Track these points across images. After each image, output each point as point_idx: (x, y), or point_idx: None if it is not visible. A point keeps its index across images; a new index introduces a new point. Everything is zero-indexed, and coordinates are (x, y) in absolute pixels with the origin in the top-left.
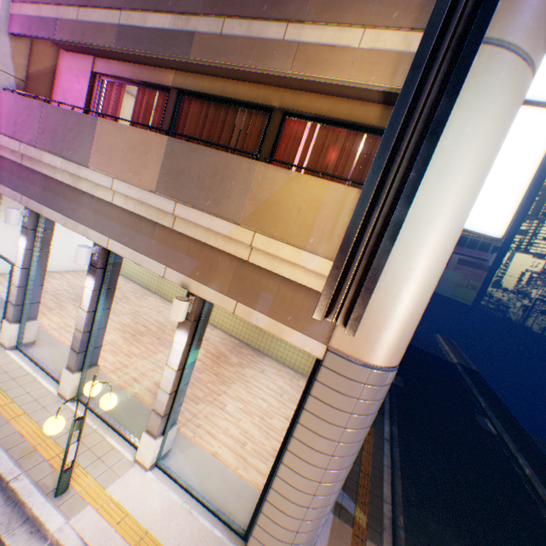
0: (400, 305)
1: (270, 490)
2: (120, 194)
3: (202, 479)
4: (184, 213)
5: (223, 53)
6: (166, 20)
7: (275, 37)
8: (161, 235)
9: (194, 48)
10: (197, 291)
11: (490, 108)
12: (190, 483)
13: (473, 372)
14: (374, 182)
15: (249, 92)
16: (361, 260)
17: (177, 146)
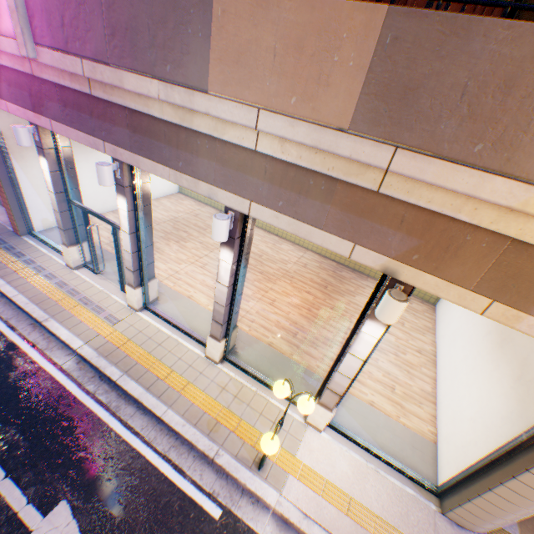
0: None
1: (499, 485)
2: (269, 136)
3: (371, 434)
4: (412, 168)
5: None
6: None
7: None
8: (345, 198)
9: None
10: (411, 280)
11: None
12: (364, 441)
13: None
14: None
15: None
16: None
17: (408, 26)
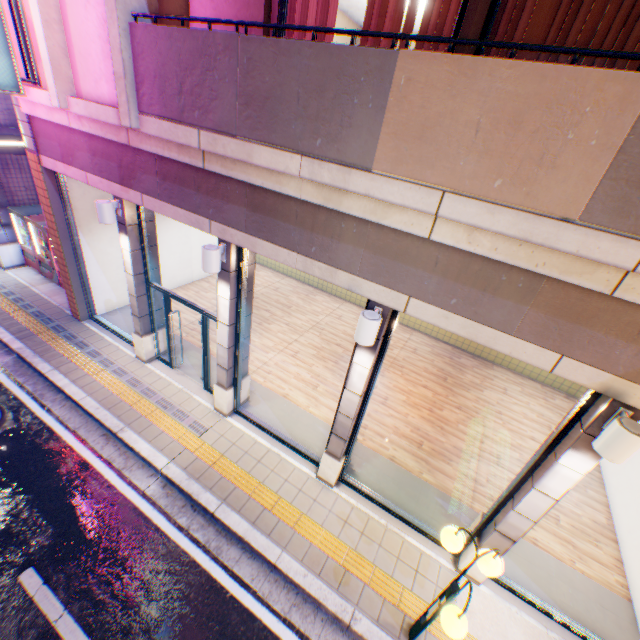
0: None
1: None
2: (451, 223)
3: (542, 586)
4: None
5: None
6: None
7: None
8: (553, 299)
9: None
10: None
11: None
12: (538, 599)
13: None
14: None
15: None
16: None
17: None
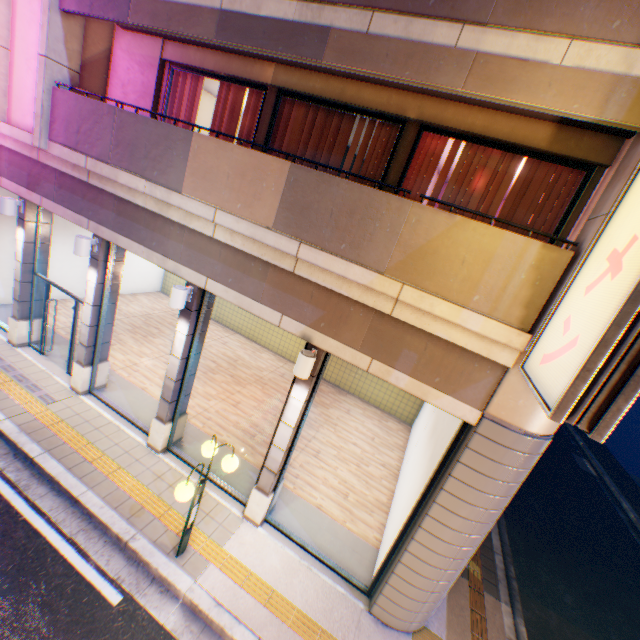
0: None
1: (405, 552)
2: (223, 228)
3: (313, 533)
4: (311, 256)
5: (369, 58)
6: (289, 8)
7: (443, 43)
8: (275, 277)
9: (329, 49)
10: (321, 344)
11: None
12: (303, 539)
13: None
14: None
15: (376, 98)
16: (618, 364)
17: (302, 174)
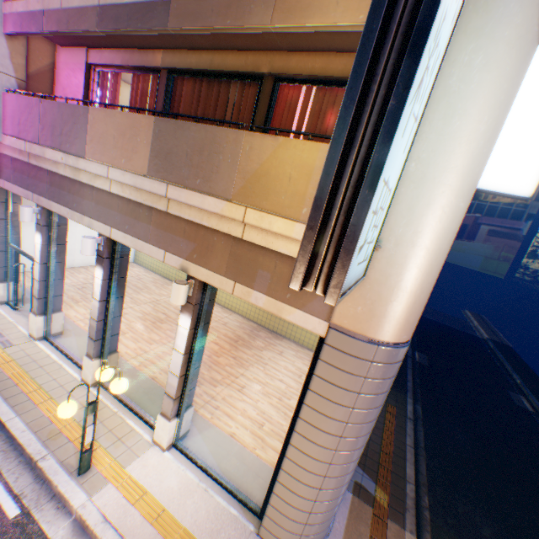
0: (406, 275)
1: (280, 471)
2: (116, 182)
3: (218, 458)
4: (176, 195)
5: (200, 17)
6: None
7: None
8: (158, 219)
9: (172, 17)
10: (196, 274)
11: (506, 32)
12: (206, 463)
13: (507, 348)
14: (348, 119)
15: (237, 61)
16: (338, 217)
17: (163, 125)
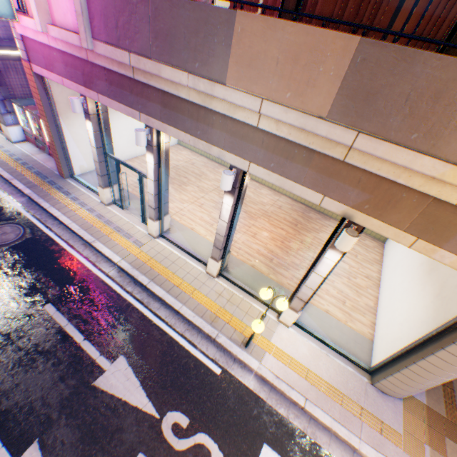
0: None
1: (412, 364)
2: (268, 118)
3: (325, 331)
4: (368, 147)
5: None
6: None
7: None
8: (320, 163)
9: None
10: (362, 222)
11: None
12: (320, 336)
13: None
14: None
15: None
16: None
17: (373, 52)
